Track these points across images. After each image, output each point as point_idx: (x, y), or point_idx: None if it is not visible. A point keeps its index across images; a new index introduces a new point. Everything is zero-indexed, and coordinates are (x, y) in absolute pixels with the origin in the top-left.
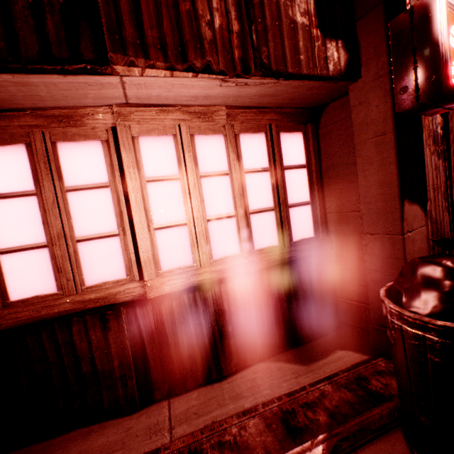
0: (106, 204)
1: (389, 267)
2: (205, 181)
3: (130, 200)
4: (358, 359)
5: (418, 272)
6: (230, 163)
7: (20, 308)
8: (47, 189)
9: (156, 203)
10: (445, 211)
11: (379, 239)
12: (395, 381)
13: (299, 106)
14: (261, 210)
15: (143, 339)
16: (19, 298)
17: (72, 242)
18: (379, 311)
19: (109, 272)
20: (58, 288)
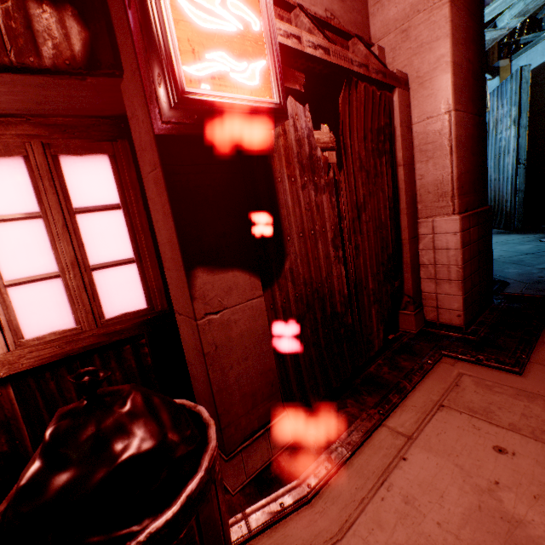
0: None
1: (197, 362)
2: None
3: None
4: None
5: None
6: None
7: None
8: None
9: None
10: (338, 262)
11: (185, 322)
12: None
13: (81, 113)
14: (32, 279)
15: None
16: None
17: None
18: None
19: None
20: None
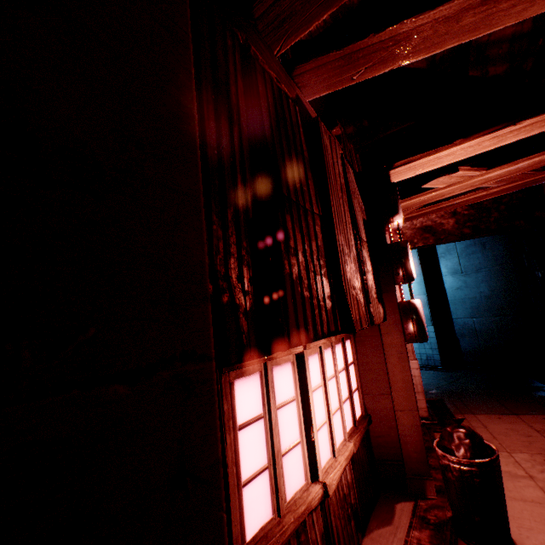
0: (294, 415)
1: (413, 432)
2: (329, 384)
3: (311, 409)
4: (411, 505)
5: (455, 437)
6: (336, 368)
7: (267, 544)
8: (272, 411)
9: (316, 408)
10: None
11: (405, 414)
12: (437, 511)
13: None
14: (345, 399)
15: (318, 544)
16: (251, 535)
17: (280, 458)
18: (410, 463)
19: (297, 480)
20: (272, 511)
